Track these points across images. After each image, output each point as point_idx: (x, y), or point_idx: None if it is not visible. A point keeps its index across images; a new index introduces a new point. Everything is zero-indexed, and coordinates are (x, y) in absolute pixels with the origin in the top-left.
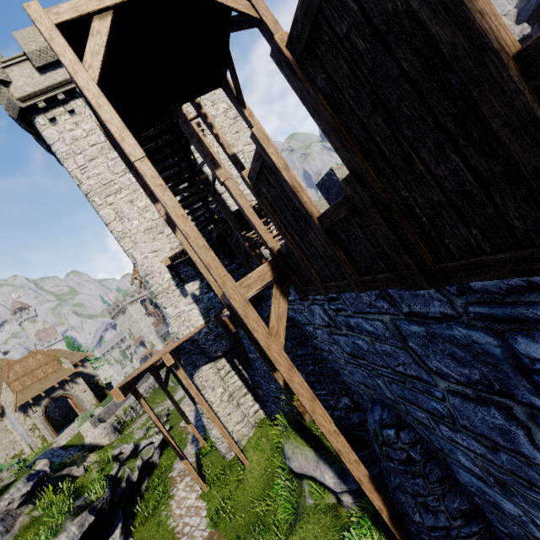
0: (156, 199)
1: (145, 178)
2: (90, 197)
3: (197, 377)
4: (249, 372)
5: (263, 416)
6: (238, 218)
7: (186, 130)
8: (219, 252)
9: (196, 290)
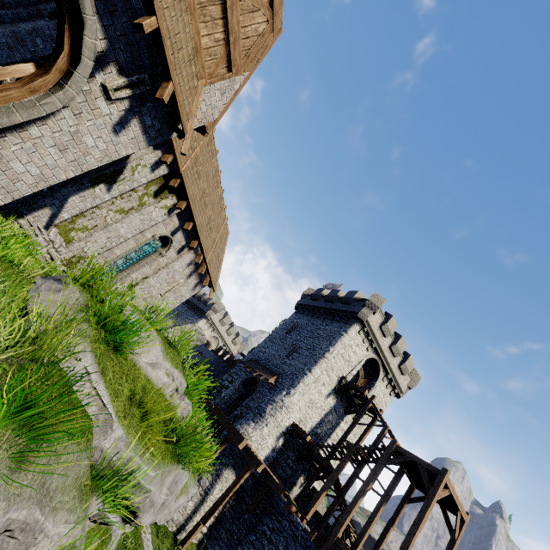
0: (374, 481)
1: (415, 537)
2: (324, 360)
3: (228, 472)
4: (233, 514)
5: (198, 539)
6: (337, 481)
7: (397, 481)
8: (299, 450)
9: (279, 445)
